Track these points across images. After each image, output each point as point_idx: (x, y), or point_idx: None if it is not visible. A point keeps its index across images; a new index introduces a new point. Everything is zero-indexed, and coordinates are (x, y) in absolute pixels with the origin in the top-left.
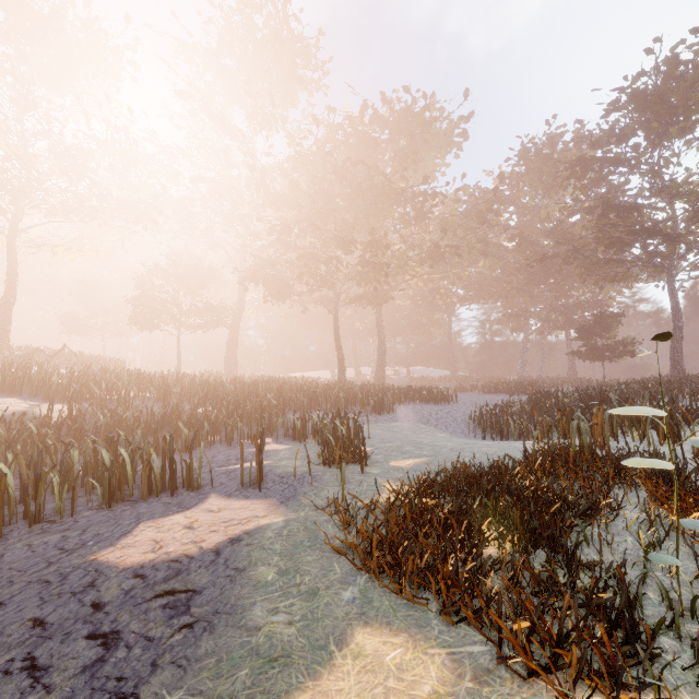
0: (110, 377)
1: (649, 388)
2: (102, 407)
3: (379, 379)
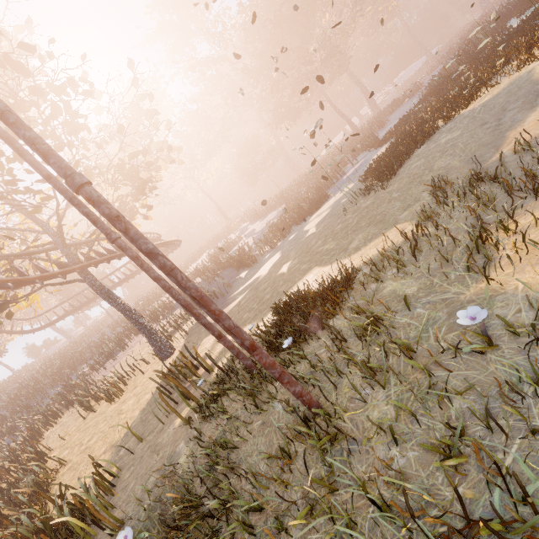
0: (281, 194)
1: None
2: (297, 194)
3: (375, 111)
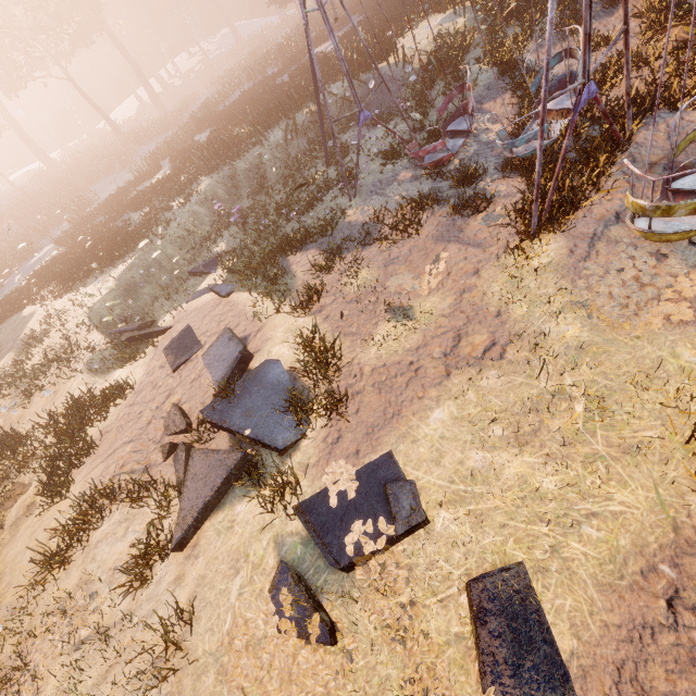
0: None
1: (248, 72)
2: None
3: (157, 106)
